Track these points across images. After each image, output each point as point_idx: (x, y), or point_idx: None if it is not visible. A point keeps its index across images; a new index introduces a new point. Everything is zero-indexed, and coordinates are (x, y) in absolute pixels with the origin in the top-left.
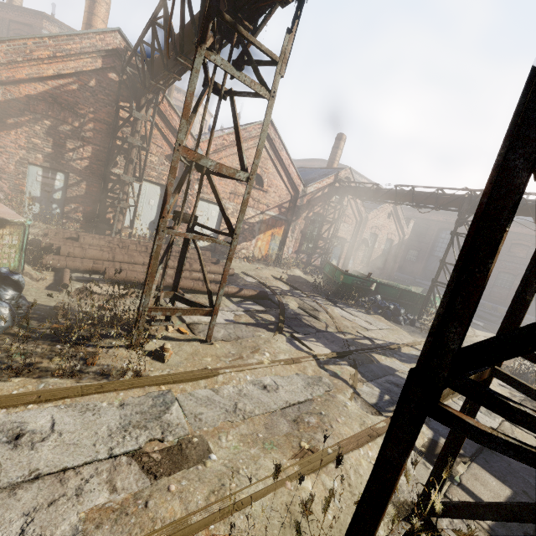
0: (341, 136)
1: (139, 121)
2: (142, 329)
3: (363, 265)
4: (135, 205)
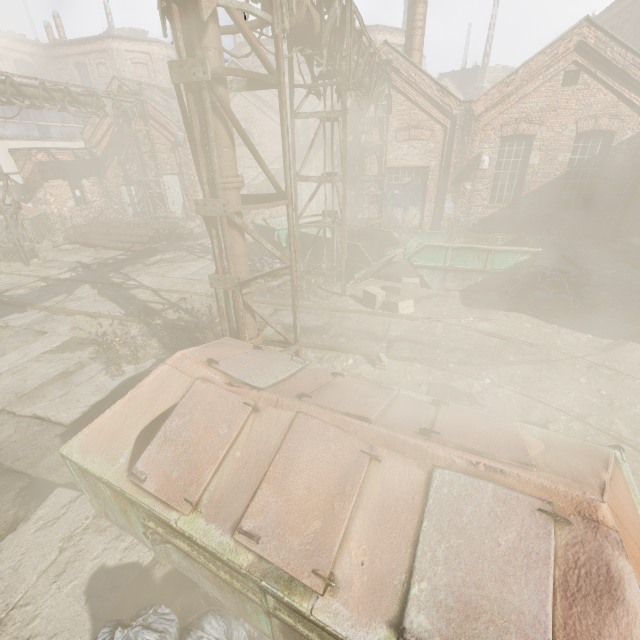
0: None
1: (138, 134)
2: (1, 256)
3: (501, 207)
4: (162, 195)
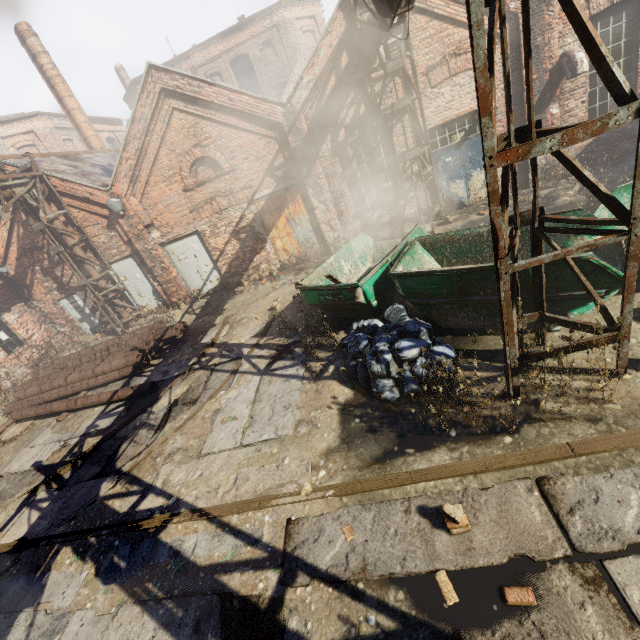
0: None
1: (53, 224)
2: None
3: None
4: (120, 292)
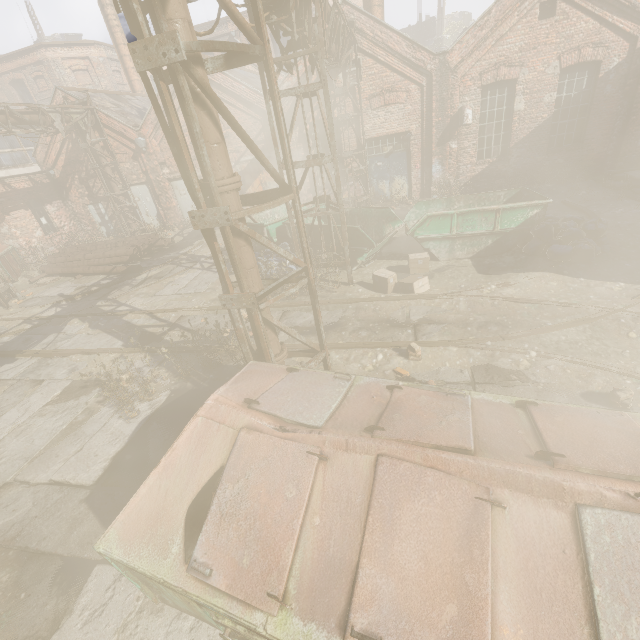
0: None
1: (95, 146)
2: None
3: (490, 162)
4: (133, 208)
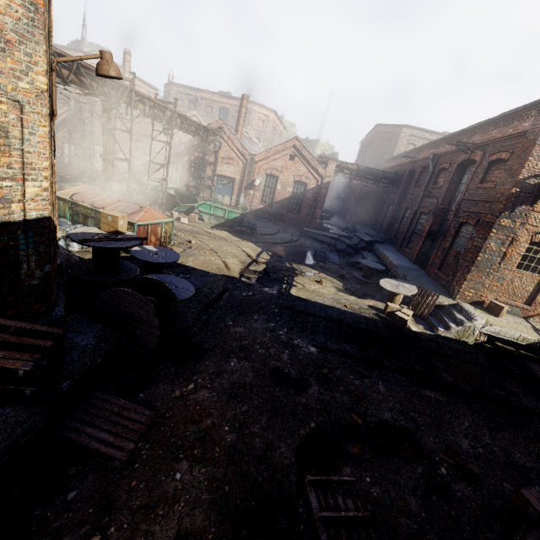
0: (243, 96)
1: (85, 119)
2: None
3: (265, 205)
4: (91, 156)
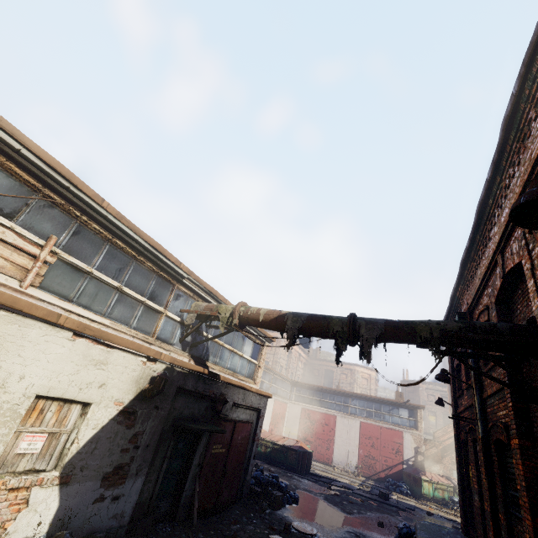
0: None
1: None
2: None
3: None
4: None
